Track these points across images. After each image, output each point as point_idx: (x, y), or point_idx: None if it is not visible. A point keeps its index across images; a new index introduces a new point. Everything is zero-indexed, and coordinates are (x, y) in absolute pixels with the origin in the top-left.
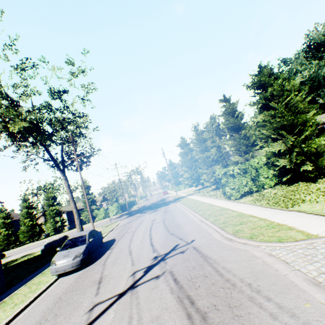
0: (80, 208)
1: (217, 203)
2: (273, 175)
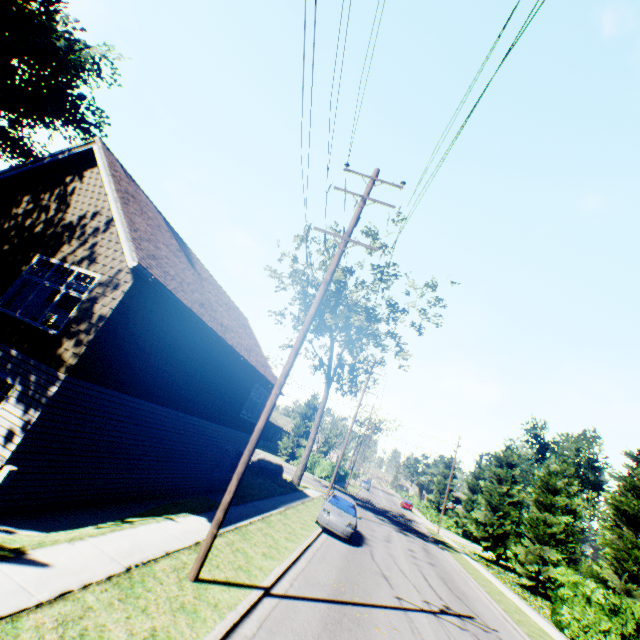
0: (277, 424)
1: (533, 616)
2: None
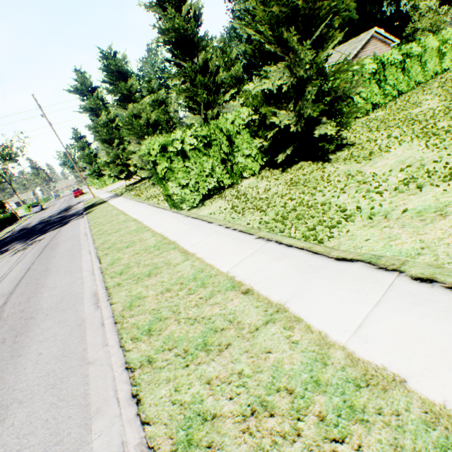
0: None
1: (154, 223)
2: (259, 151)
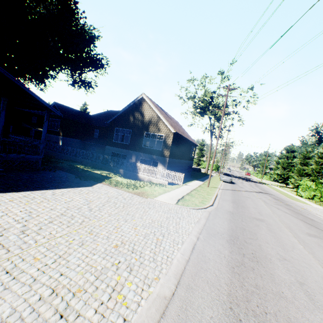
0: None
1: (290, 194)
2: None
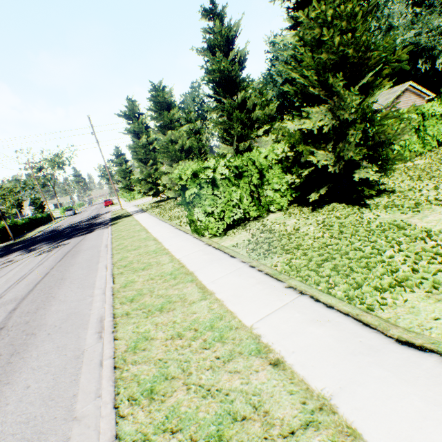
0: None
1: (174, 246)
2: (289, 187)
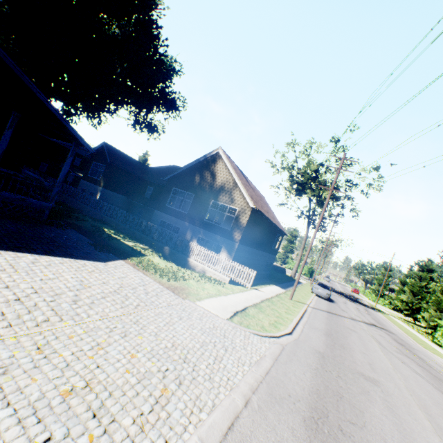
0: None
1: (422, 338)
2: None
